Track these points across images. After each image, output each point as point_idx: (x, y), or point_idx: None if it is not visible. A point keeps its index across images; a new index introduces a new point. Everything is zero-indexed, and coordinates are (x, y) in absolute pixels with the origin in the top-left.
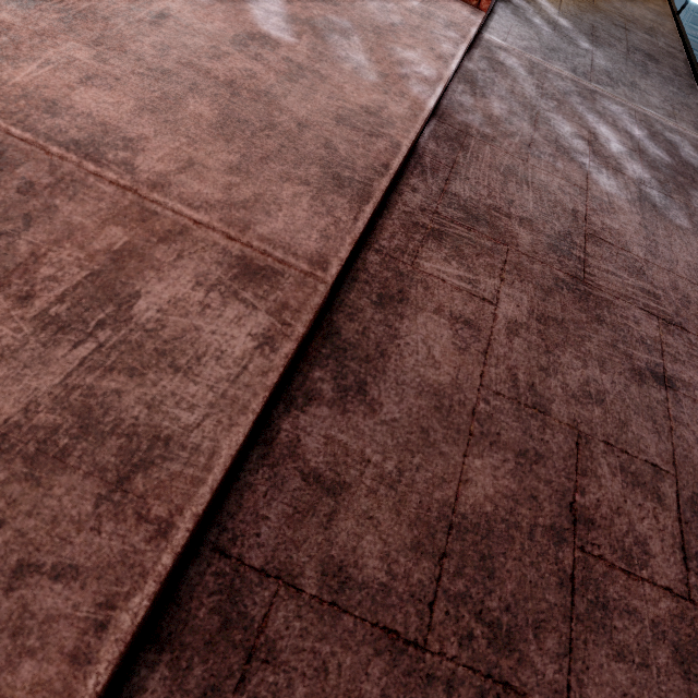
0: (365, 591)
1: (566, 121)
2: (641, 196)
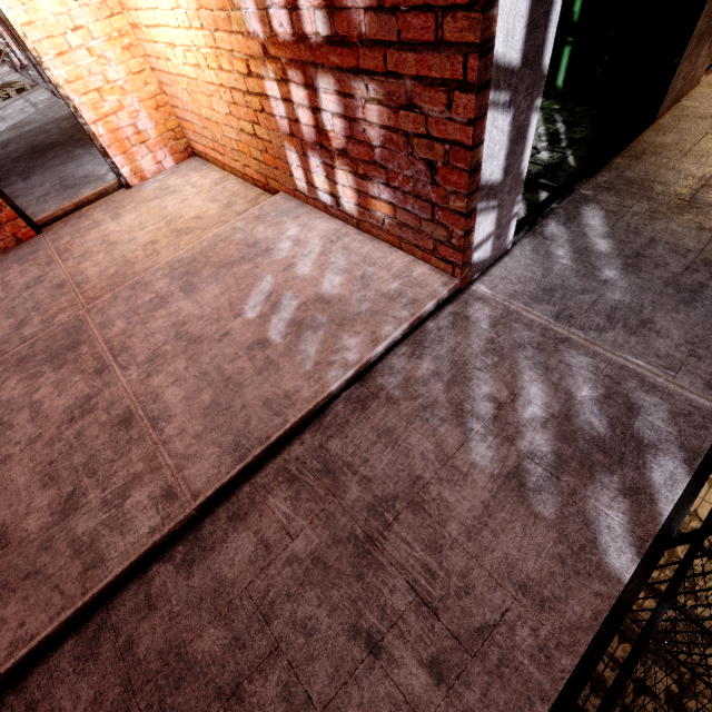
0: (133, 657)
1: (491, 380)
2: (514, 472)
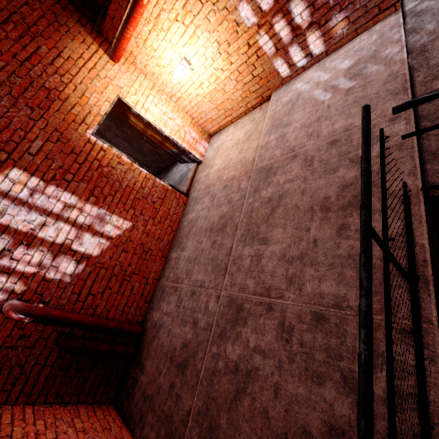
0: None
1: None
2: None
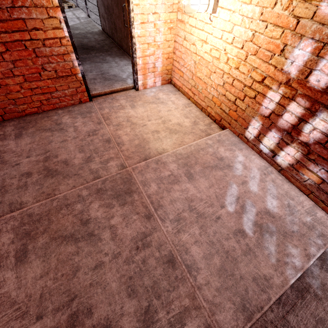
0: None
1: None
2: None
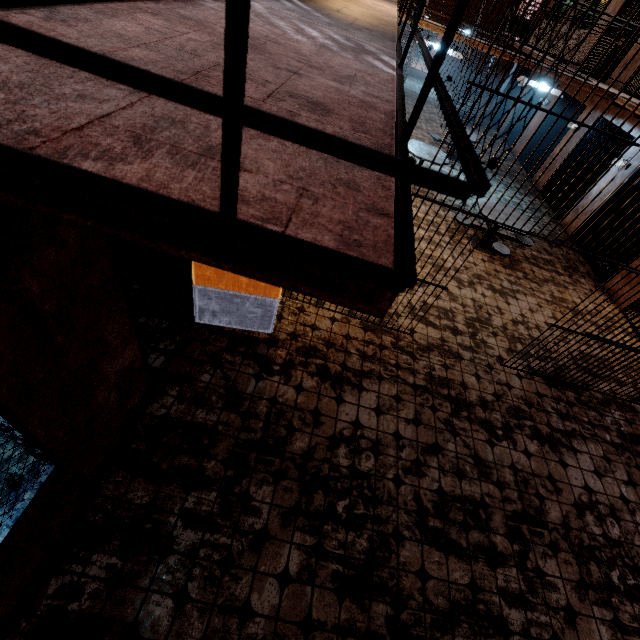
0: None
1: (283, 22)
2: (323, 46)
